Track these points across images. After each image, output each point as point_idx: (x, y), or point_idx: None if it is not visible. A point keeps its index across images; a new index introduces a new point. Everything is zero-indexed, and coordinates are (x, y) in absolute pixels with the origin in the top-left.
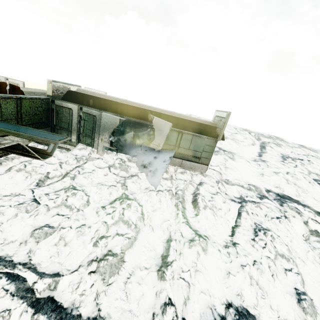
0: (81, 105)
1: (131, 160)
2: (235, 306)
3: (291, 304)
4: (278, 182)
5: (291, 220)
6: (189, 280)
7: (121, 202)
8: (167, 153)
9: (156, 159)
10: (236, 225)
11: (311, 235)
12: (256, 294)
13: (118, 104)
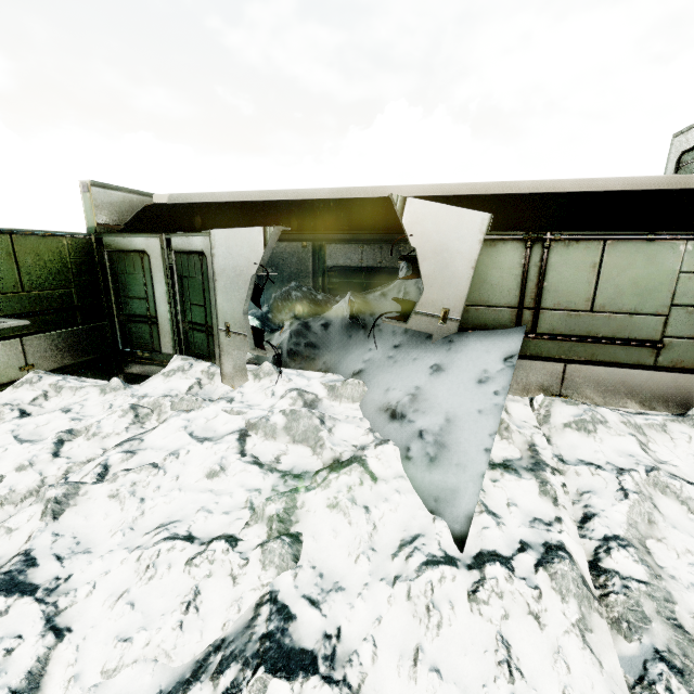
0: (167, 233)
1: (341, 391)
2: None
3: None
4: None
5: None
6: None
7: None
8: (489, 344)
9: (443, 376)
10: None
11: None
12: None
13: (280, 205)
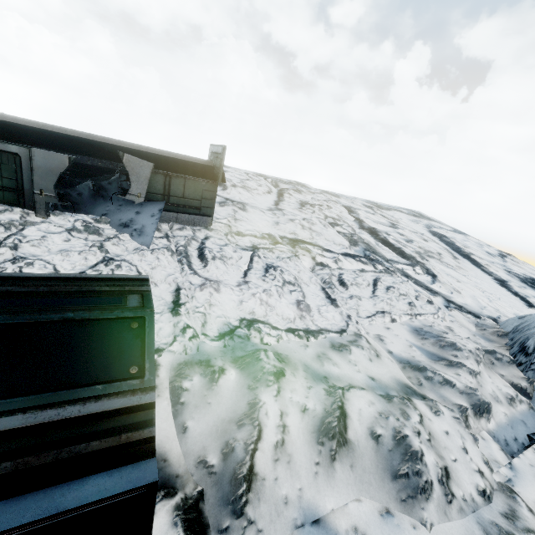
0: None
1: (101, 220)
2: (248, 319)
3: (292, 309)
4: (294, 229)
5: (301, 258)
6: (205, 312)
7: (106, 264)
8: (155, 206)
9: (140, 215)
10: (249, 269)
11: (316, 266)
12: (266, 310)
13: (54, 134)
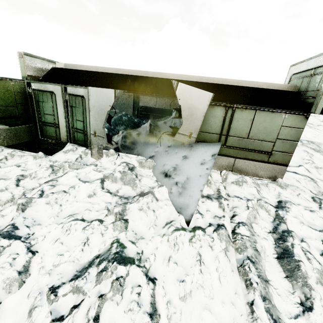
0: (64, 84)
1: (145, 164)
2: None
3: None
4: None
5: None
6: None
7: (99, 274)
8: (207, 148)
9: (187, 160)
10: None
11: None
12: None
13: (120, 76)
